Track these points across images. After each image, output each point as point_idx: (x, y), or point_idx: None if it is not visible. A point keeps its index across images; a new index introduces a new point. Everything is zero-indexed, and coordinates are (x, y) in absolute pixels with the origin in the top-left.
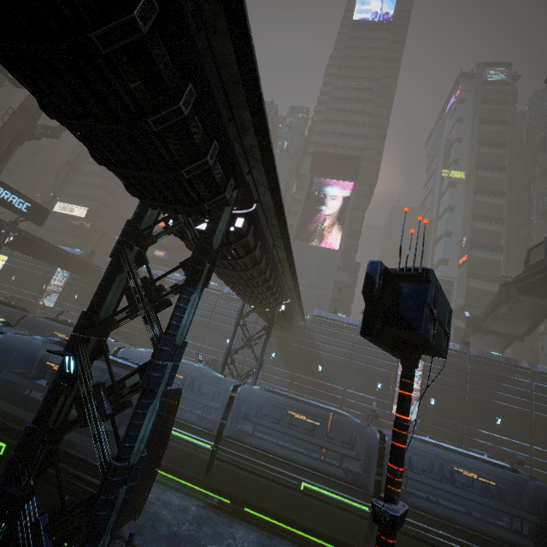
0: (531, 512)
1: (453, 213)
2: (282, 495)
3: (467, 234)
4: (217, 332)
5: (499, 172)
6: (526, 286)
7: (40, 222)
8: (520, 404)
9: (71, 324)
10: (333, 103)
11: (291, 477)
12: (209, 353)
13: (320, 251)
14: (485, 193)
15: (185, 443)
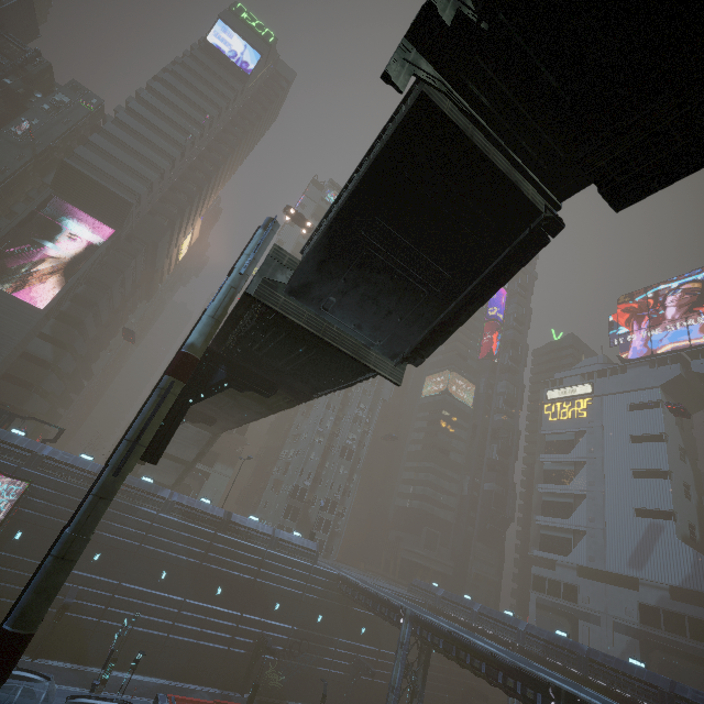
0: None
1: None
2: None
3: None
4: None
5: None
6: None
7: None
8: (132, 537)
9: None
10: (129, 117)
11: None
12: None
13: (9, 303)
14: None
15: None
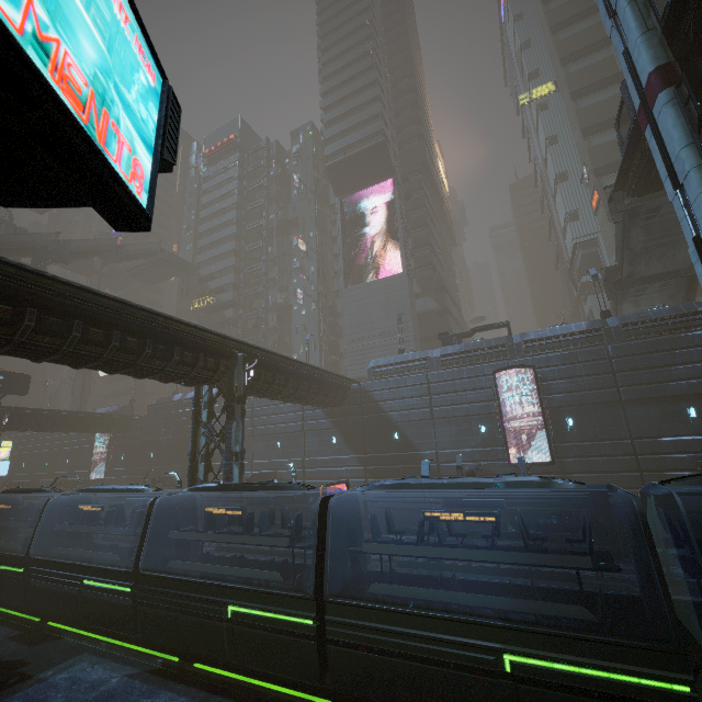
0: (578, 551)
1: (557, 145)
2: (211, 632)
3: (586, 161)
4: (264, 438)
5: (601, 50)
6: (635, 182)
7: (23, 391)
8: None
9: (20, 489)
10: (329, 98)
11: (216, 602)
12: (263, 468)
13: (381, 285)
14: (590, 92)
15: (107, 593)
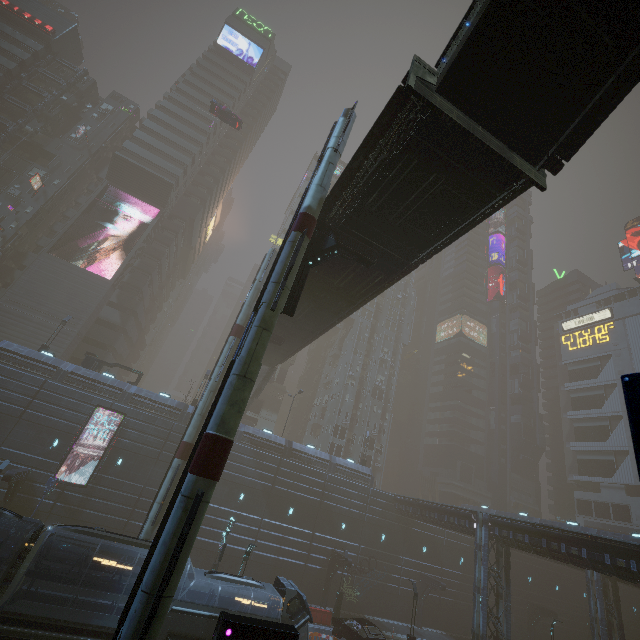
0: None
1: None
2: None
3: None
4: None
5: None
6: None
7: None
8: None
9: None
10: (162, 114)
11: None
12: None
13: (84, 276)
14: None
15: None
